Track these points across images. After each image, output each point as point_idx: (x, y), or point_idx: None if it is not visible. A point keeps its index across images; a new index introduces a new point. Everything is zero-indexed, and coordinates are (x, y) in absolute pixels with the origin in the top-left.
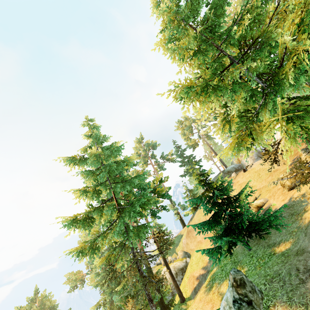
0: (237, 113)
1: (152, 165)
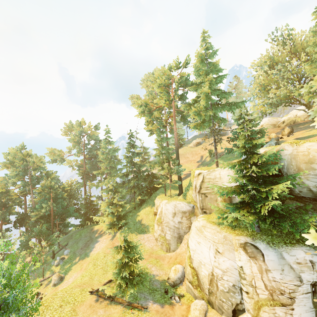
0: None
1: None
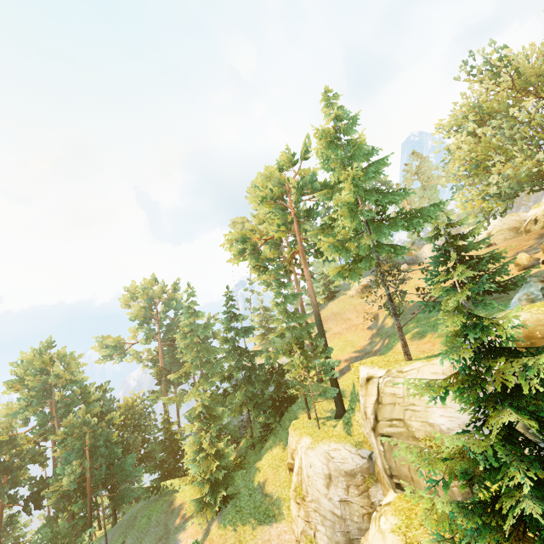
0: None
1: None
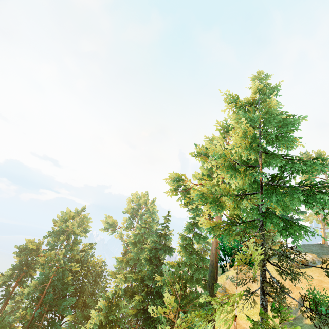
0: None
1: None
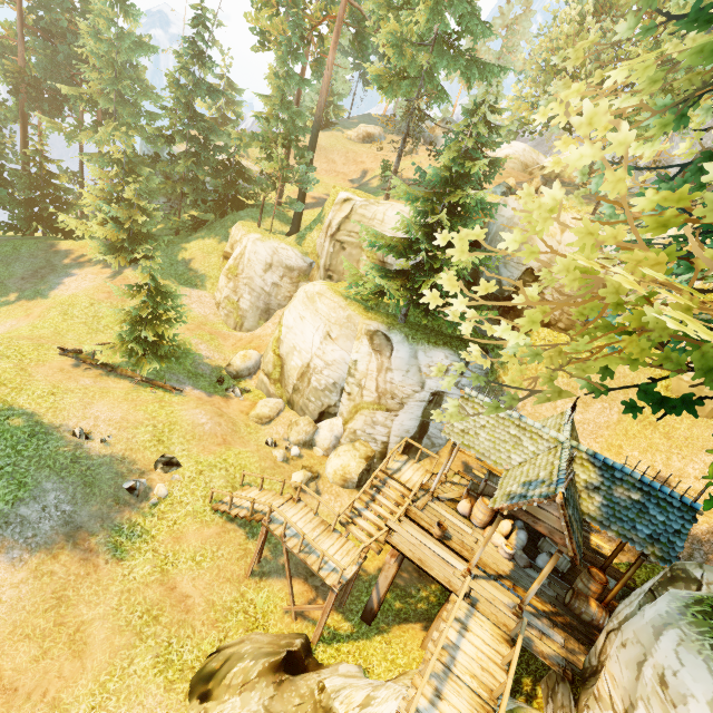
0: None
1: None
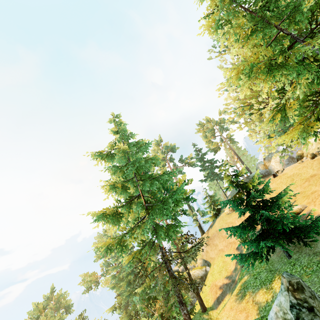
0: (300, 96)
1: (170, 169)
